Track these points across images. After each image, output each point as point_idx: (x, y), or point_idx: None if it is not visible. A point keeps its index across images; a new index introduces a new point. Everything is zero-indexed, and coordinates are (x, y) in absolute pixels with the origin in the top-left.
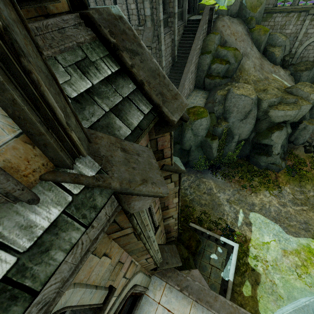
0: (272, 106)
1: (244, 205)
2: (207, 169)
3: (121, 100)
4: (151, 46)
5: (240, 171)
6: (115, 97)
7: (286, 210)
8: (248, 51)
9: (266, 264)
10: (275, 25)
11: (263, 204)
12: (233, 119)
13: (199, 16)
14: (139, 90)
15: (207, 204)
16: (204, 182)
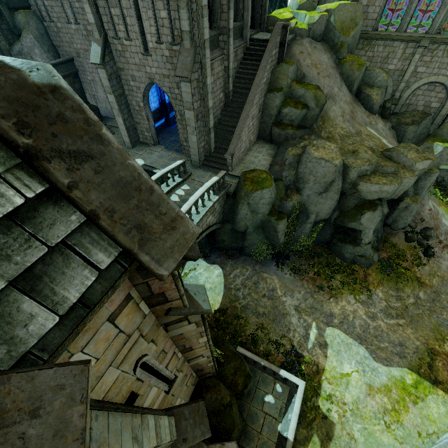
0: (362, 177)
1: (318, 316)
2: (271, 259)
3: (45, 253)
4: (191, 78)
5: (316, 264)
6: (27, 252)
7: (376, 324)
8: (335, 92)
9: (343, 408)
10: (374, 57)
11: (345, 315)
12: (308, 191)
13: (268, 35)
14: (93, 223)
15: (267, 314)
16: (264, 279)
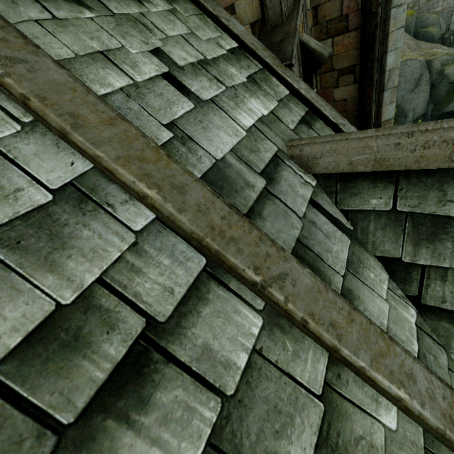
0: (446, 65)
1: None
2: None
3: None
4: None
5: None
6: None
7: None
8: None
9: None
10: (420, 9)
11: None
12: (401, 92)
13: None
14: None
15: None
16: None
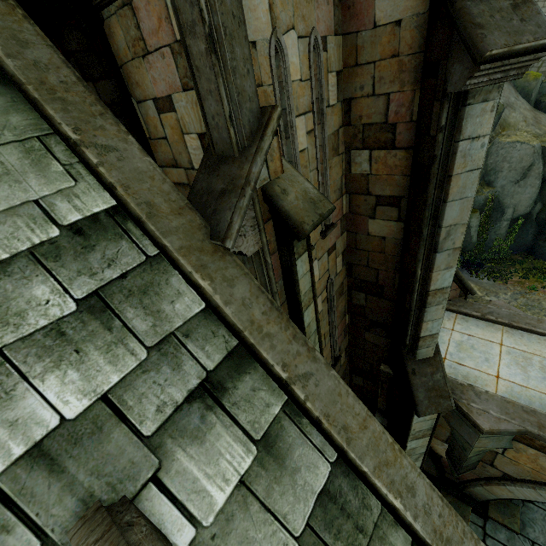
0: None
1: (538, 312)
2: (459, 268)
3: None
4: None
5: (519, 270)
6: None
7: None
8: (512, 101)
9: None
10: None
11: None
12: (502, 181)
13: None
14: None
15: None
16: None
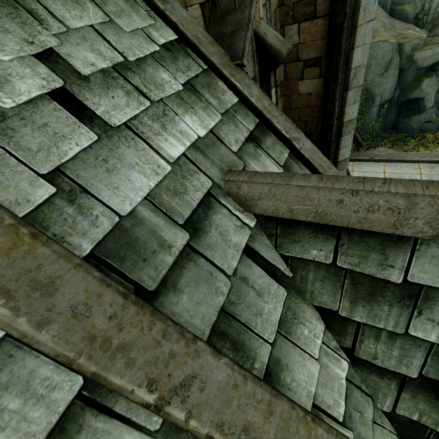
0: (416, 49)
1: None
2: None
3: None
4: None
5: (387, 143)
6: None
7: None
8: None
9: None
10: None
11: None
12: (372, 75)
13: None
14: None
15: None
16: None
